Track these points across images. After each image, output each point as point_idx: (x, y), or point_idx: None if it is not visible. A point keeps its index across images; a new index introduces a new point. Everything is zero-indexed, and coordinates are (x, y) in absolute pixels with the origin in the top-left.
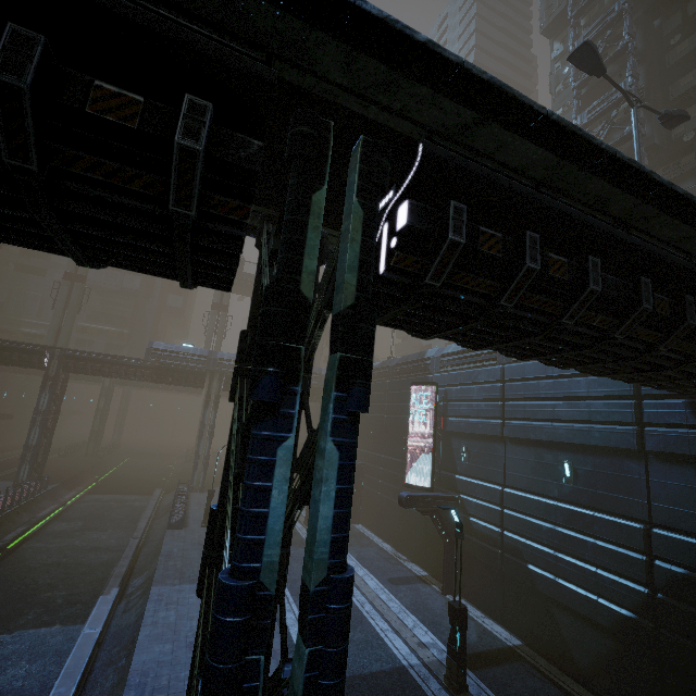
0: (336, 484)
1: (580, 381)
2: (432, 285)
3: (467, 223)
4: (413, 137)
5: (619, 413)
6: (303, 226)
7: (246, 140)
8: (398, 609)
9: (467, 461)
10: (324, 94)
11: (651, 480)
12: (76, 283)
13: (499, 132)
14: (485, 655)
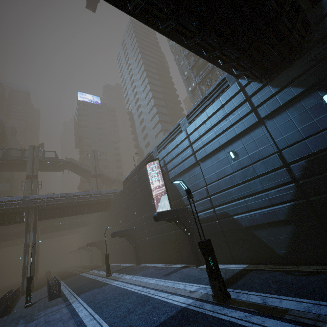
0: None
1: (221, 110)
2: None
3: None
4: None
5: (243, 111)
6: None
7: None
8: (172, 284)
9: None
10: None
11: (270, 130)
12: None
13: None
14: (231, 278)
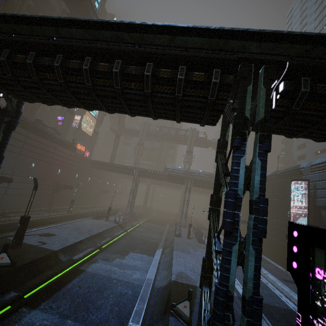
0: (260, 171)
1: None
2: (295, 109)
3: (310, 84)
4: (284, 60)
5: None
6: (245, 97)
7: (228, 76)
8: (288, 291)
9: None
10: (250, 57)
11: None
12: (141, 146)
13: (323, 48)
14: None
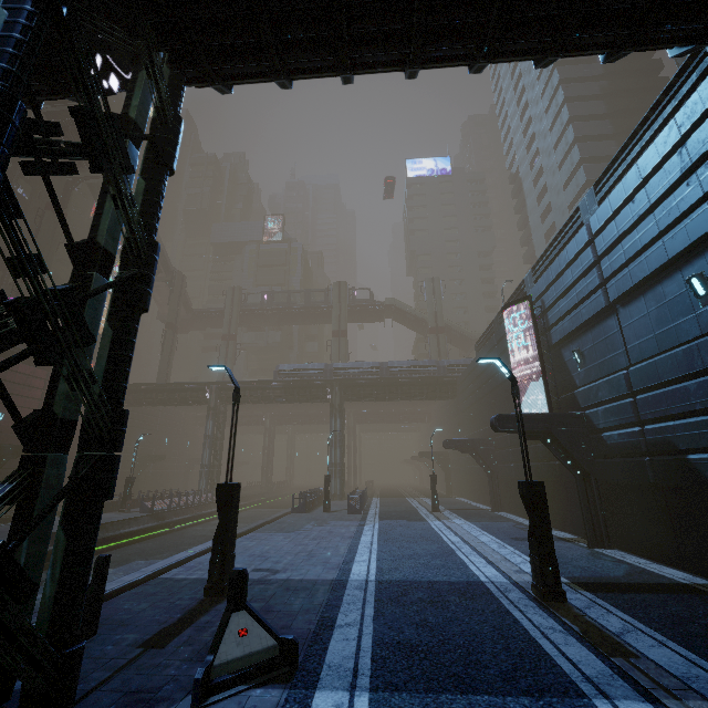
0: None
1: (675, 156)
2: None
3: None
4: None
5: None
6: None
7: None
8: (508, 552)
9: (582, 366)
10: None
11: None
12: (230, 341)
13: None
14: (627, 585)
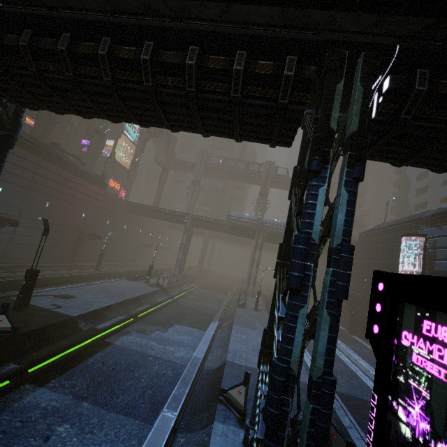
0: (346, 207)
1: None
2: (405, 119)
3: (429, 80)
4: (394, 44)
5: None
6: (332, 100)
7: (309, 68)
8: None
9: None
10: (343, 39)
11: None
12: (196, 185)
13: None
14: None
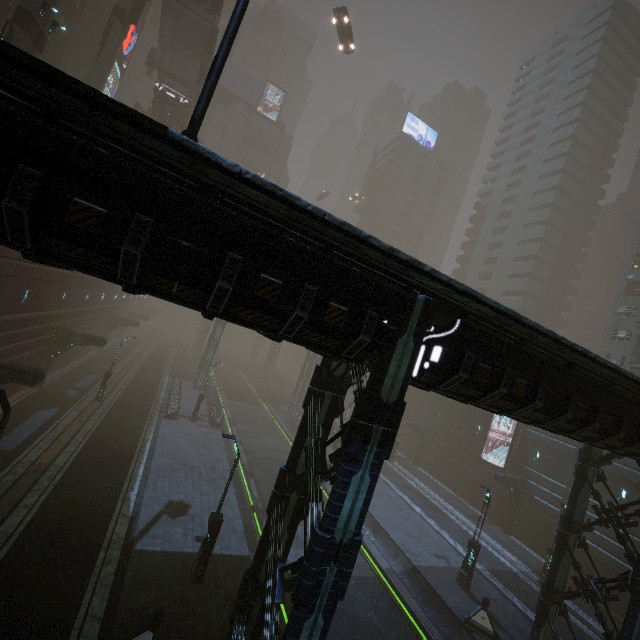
0: None
1: None
2: None
3: None
4: None
5: None
6: None
7: None
8: (487, 537)
9: (538, 461)
10: None
11: None
12: None
13: None
14: None
